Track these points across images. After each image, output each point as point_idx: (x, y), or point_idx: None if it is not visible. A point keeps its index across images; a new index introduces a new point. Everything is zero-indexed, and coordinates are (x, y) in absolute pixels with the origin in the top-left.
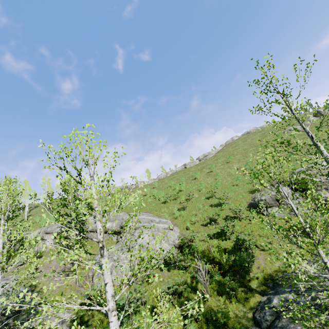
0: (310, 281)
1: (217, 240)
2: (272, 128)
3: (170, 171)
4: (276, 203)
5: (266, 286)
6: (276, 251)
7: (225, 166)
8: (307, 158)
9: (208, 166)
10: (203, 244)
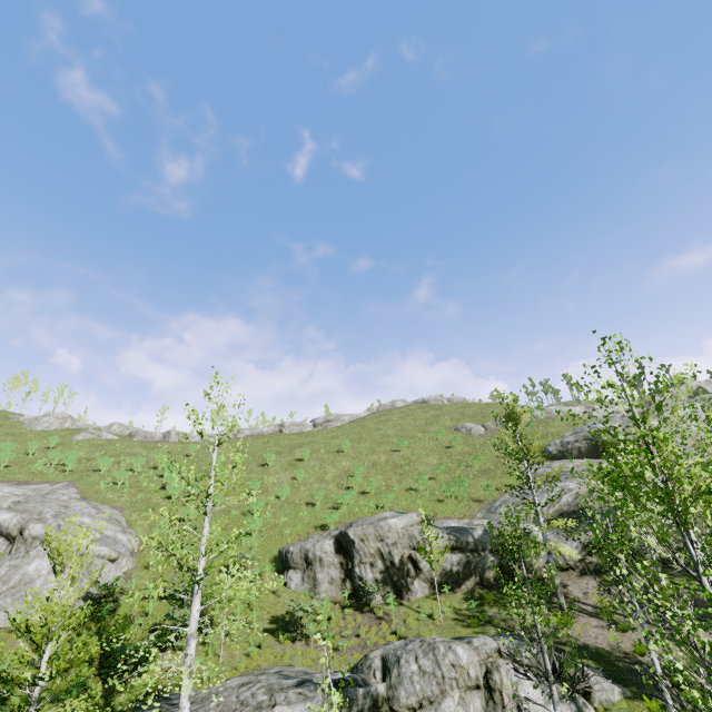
0: (168, 709)
1: (155, 605)
2: (454, 411)
3: (248, 430)
4: (304, 565)
5: (136, 704)
6: (215, 650)
7: (331, 458)
8: (437, 494)
9: (308, 445)
10: (138, 606)
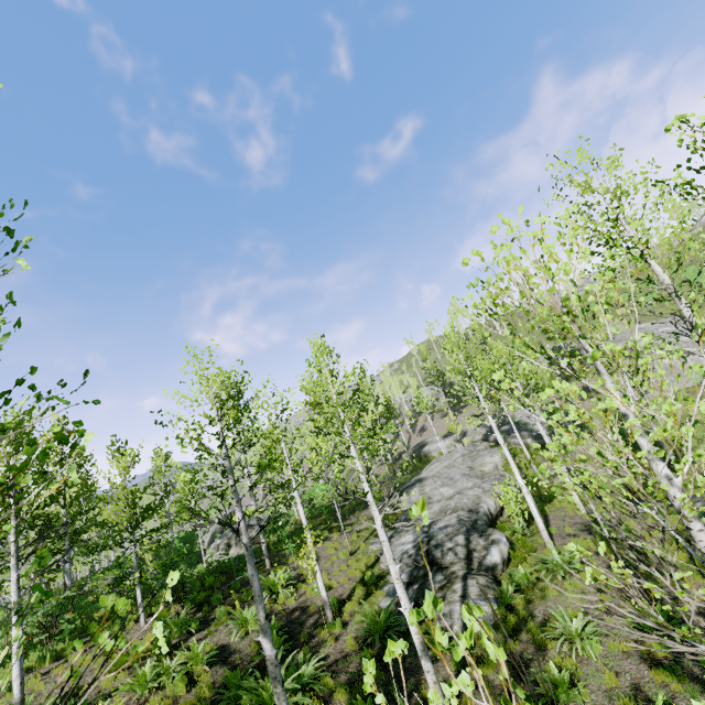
0: None
1: None
2: None
3: None
4: None
5: None
6: None
7: None
8: None
9: None
10: None
